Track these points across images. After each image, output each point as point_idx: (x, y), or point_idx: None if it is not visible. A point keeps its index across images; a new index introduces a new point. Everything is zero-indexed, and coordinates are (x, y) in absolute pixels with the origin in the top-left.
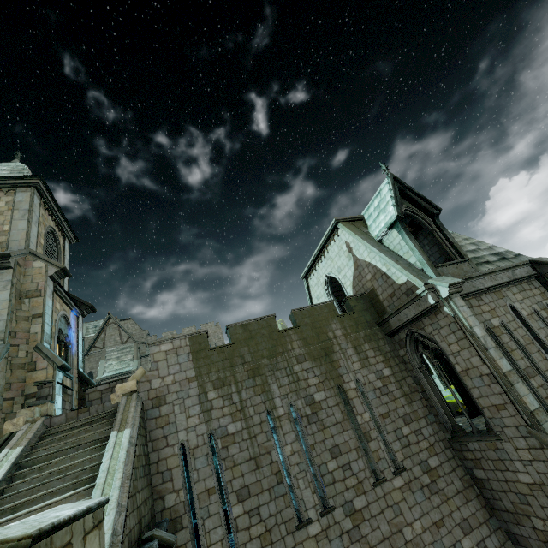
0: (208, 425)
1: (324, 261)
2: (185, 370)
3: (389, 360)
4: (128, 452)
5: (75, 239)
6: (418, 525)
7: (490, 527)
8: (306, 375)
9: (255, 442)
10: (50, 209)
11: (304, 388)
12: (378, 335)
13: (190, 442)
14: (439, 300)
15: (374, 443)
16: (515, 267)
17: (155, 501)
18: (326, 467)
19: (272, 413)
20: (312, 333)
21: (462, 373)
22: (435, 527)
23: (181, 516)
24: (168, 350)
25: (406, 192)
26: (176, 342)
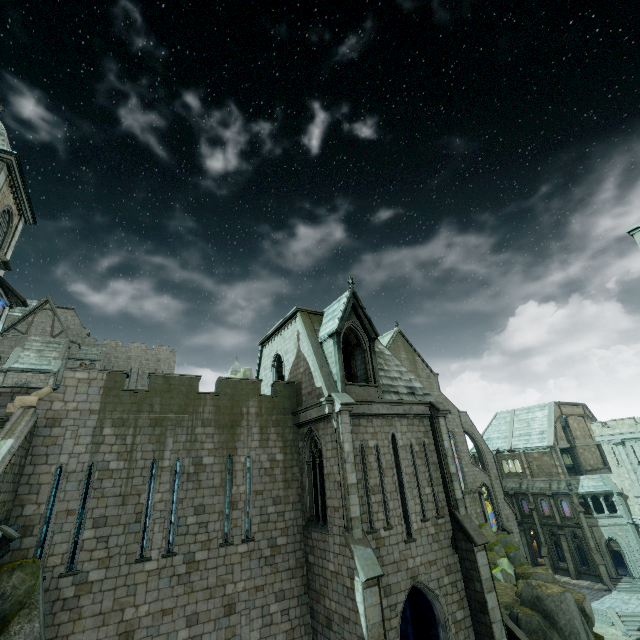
0: (92, 457)
1: (280, 338)
2: (91, 401)
3: (287, 447)
4: (4, 459)
5: (33, 220)
6: (241, 585)
7: (300, 600)
8: (204, 438)
9: (131, 482)
10: (16, 187)
11: (197, 449)
12: (288, 423)
13: (69, 466)
14: (332, 413)
15: (238, 512)
16: (414, 404)
17: (15, 507)
18: (186, 520)
19: (158, 462)
20: (228, 403)
21: (327, 476)
22: (255, 589)
23: (35, 526)
24: (82, 379)
25: (358, 310)
26: (94, 373)
